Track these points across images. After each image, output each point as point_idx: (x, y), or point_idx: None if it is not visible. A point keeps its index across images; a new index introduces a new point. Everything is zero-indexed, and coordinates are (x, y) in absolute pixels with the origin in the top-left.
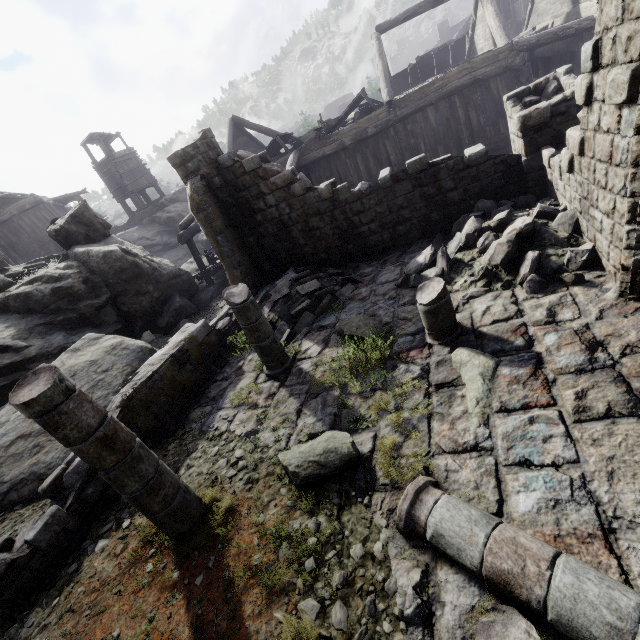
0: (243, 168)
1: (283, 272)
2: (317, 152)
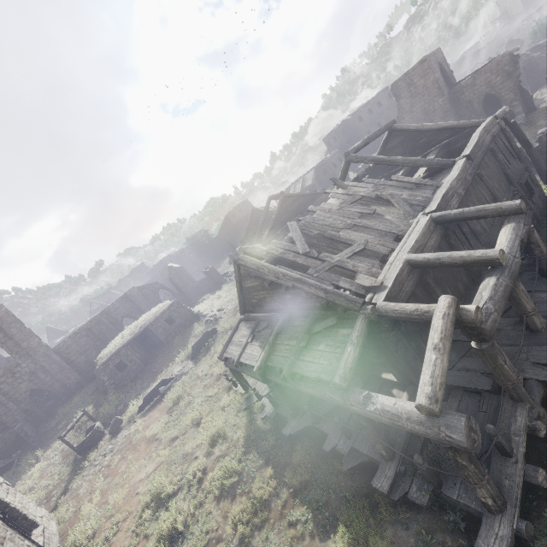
0: (533, 59)
1: (539, 88)
2: (542, 54)
